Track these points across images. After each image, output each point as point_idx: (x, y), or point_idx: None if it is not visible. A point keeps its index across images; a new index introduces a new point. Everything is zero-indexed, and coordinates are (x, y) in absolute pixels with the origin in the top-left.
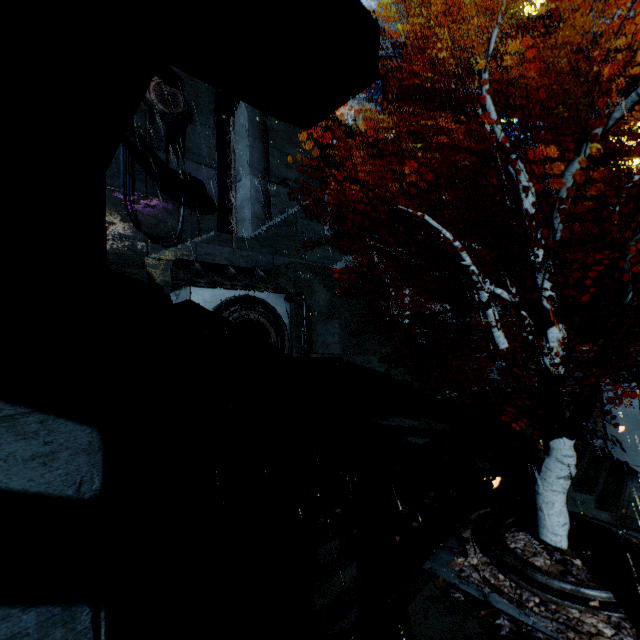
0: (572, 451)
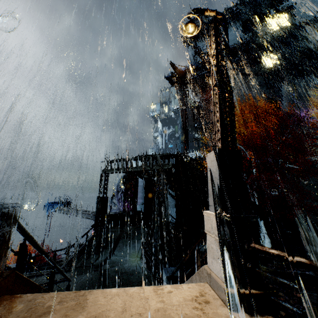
0: (263, 225)
